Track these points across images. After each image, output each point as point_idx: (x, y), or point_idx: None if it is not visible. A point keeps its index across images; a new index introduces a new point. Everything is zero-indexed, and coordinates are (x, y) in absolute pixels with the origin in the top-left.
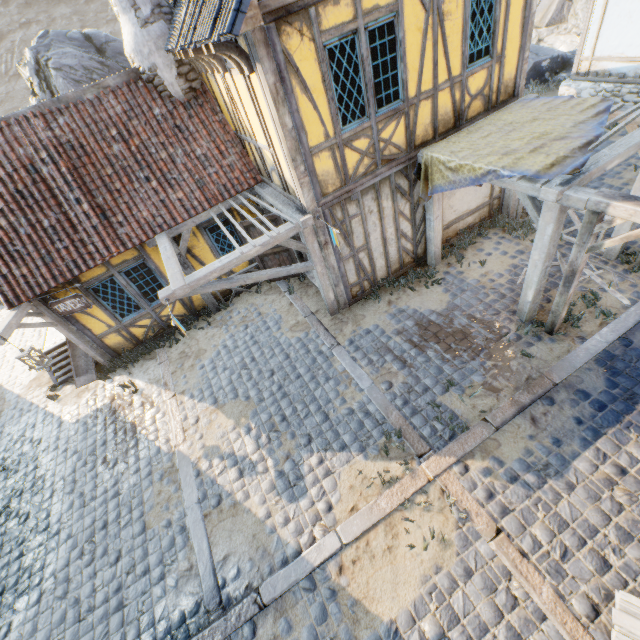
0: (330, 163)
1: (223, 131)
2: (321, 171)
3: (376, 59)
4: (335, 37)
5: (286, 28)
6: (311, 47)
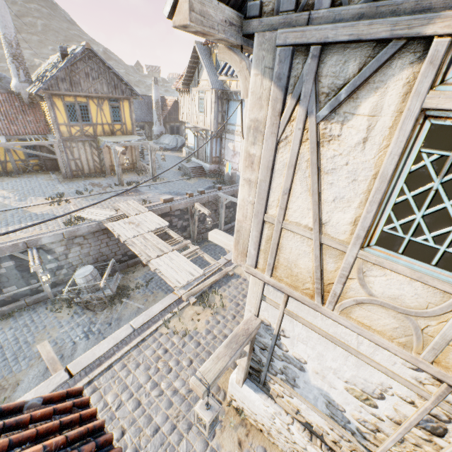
0: (66, 129)
1: (41, 117)
2: (63, 130)
3: (82, 111)
4: (69, 103)
5: (55, 97)
6: (62, 103)
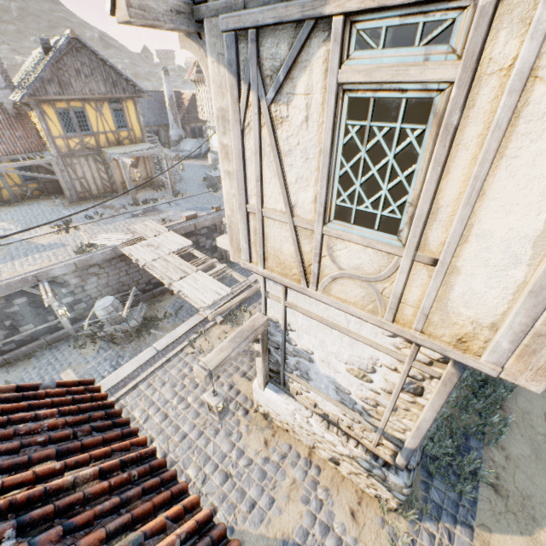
0: (63, 143)
1: (32, 130)
2: (59, 144)
3: (79, 119)
4: (62, 110)
5: (44, 104)
6: (53, 110)
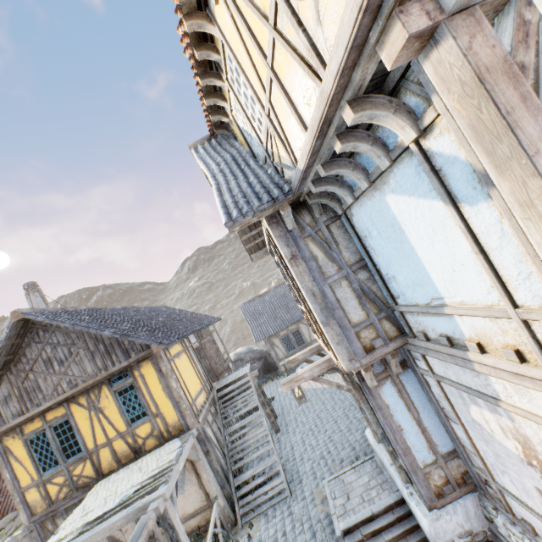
0: (38, 493)
1: None
2: (32, 499)
3: (61, 436)
4: (33, 434)
5: (7, 437)
6: (20, 441)
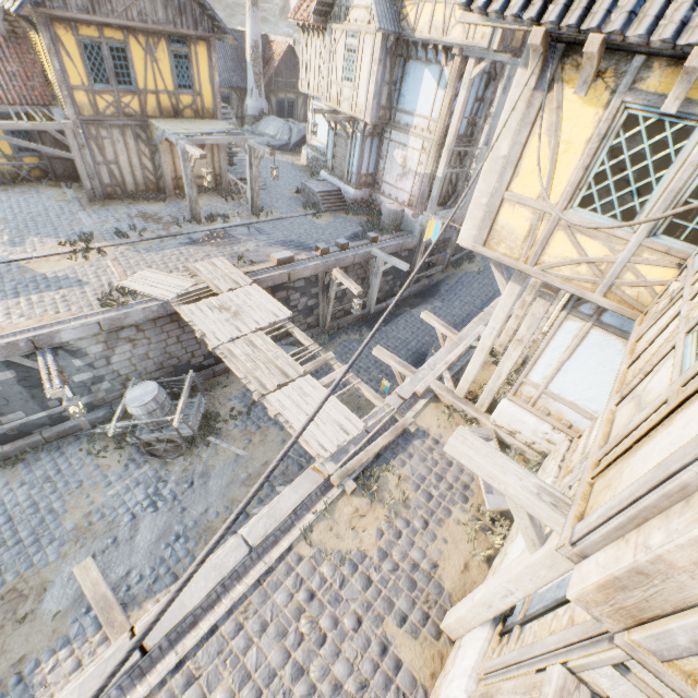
0: (86, 99)
1: (33, 66)
2: (80, 101)
3: (116, 61)
4: (88, 40)
5: (58, 25)
6: (73, 39)
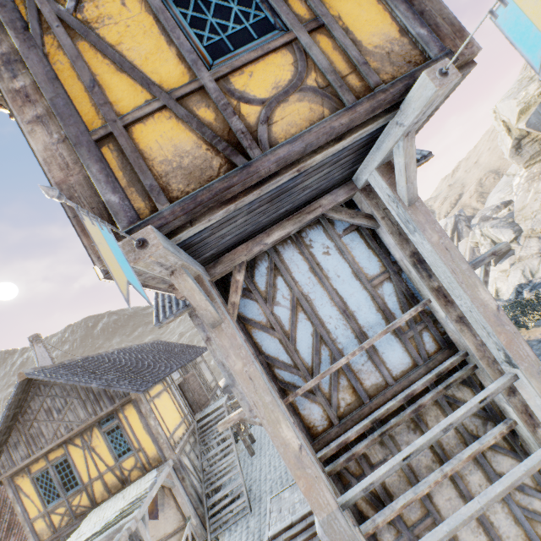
0: (44, 523)
1: None
2: (39, 528)
3: (62, 473)
4: (38, 473)
5: (17, 476)
6: (29, 479)
